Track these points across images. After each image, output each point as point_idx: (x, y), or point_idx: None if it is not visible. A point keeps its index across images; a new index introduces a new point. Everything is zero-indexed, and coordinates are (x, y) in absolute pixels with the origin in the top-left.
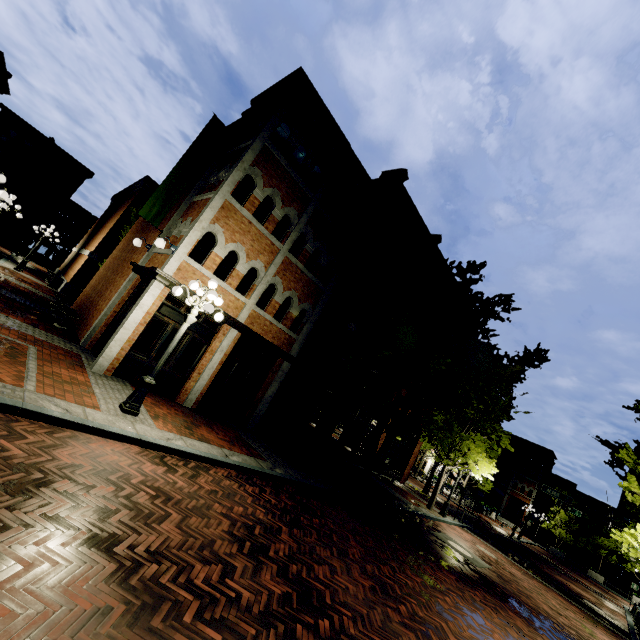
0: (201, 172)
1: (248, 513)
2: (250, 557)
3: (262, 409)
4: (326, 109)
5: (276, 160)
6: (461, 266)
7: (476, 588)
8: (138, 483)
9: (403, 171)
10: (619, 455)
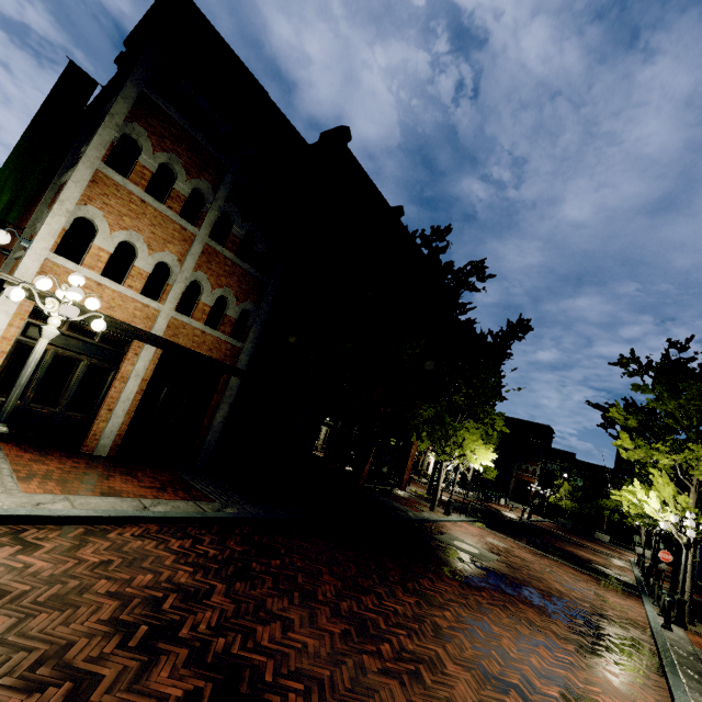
0: (73, 146)
1: (160, 580)
2: (140, 650)
3: (212, 440)
4: (223, 42)
5: (165, 114)
6: (425, 234)
7: (483, 588)
8: None
9: (344, 129)
10: (610, 414)
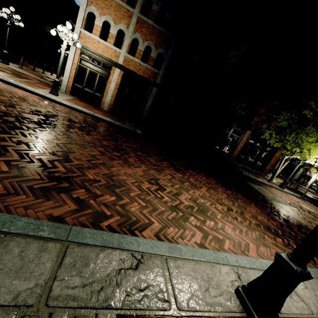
0: None
1: (68, 117)
2: (34, 113)
3: (145, 114)
4: None
5: None
6: None
7: (235, 192)
8: (16, 95)
9: None
10: None
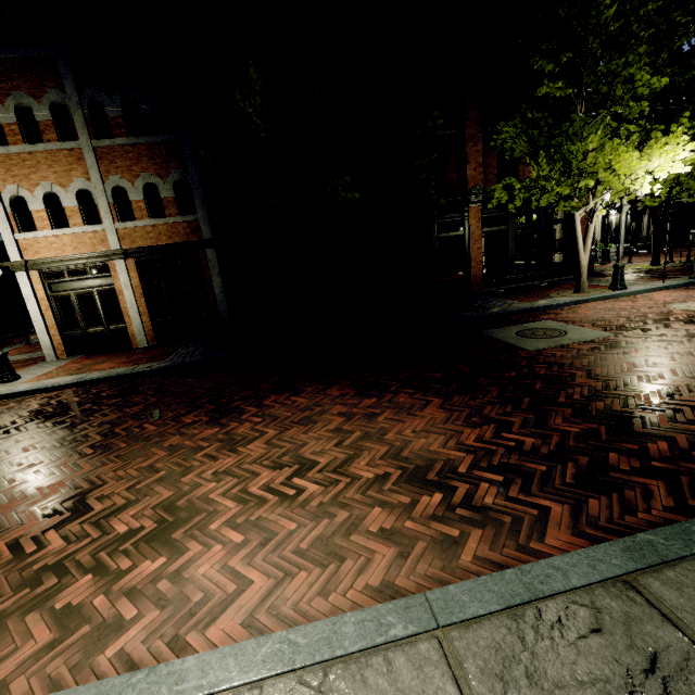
0: None
1: None
2: None
3: (222, 310)
4: None
5: None
6: None
7: (394, 393)
8: None
9: None
10: None
